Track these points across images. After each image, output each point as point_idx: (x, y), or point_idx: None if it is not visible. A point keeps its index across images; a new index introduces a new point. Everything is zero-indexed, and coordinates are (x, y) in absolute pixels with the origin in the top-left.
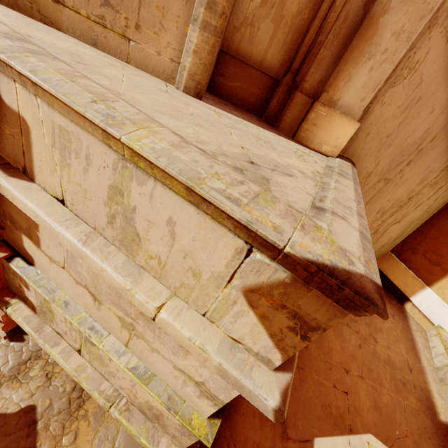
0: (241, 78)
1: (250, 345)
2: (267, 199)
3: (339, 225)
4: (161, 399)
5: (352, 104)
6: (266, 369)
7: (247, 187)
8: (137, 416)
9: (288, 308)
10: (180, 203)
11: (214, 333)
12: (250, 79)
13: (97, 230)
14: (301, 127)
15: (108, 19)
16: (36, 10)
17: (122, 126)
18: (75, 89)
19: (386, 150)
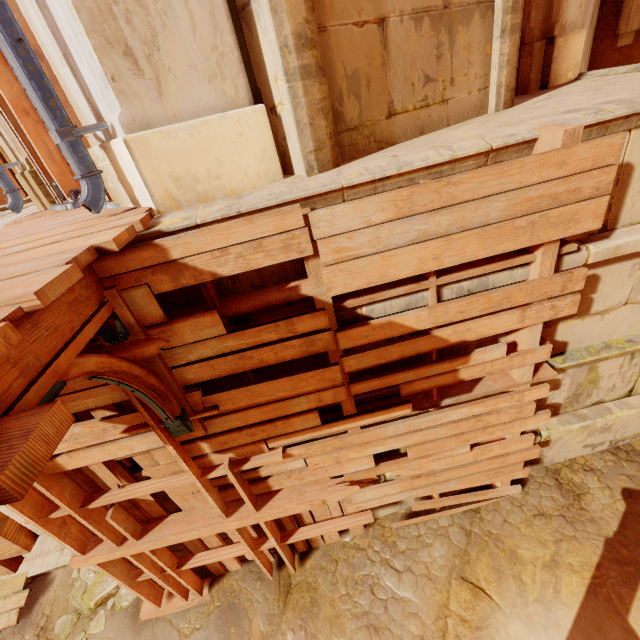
0: None
1: None
2: None
3: None
4: None
5: (575, 17)
6: None
7: None
8: None
9: None
10: None
11: None
12: None
13: None
14: (550, 71)
15: (430, 95)
16: (373, 141)
17: None
18: None
19: None
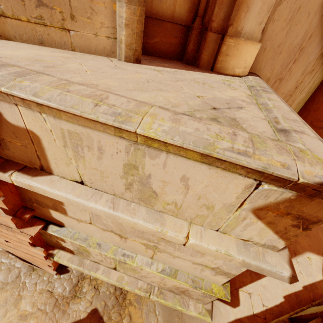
0: (160, 33)
1: (258, 241)
2: (259, 141)
3: (307, 141)
4: (188, 283)
5: (253, 29)
6: (272, 252)
7: (240, 136)
8: (168, 294)
9: (292, 214)
10: (192, 164)
11: (229, 240)
12: (167, 32)
13: (117, 195)
14: (217, 60)
15: (46, 17)
16: None
17: (130, 119)
18: (76, 98)
19: (278, 57)
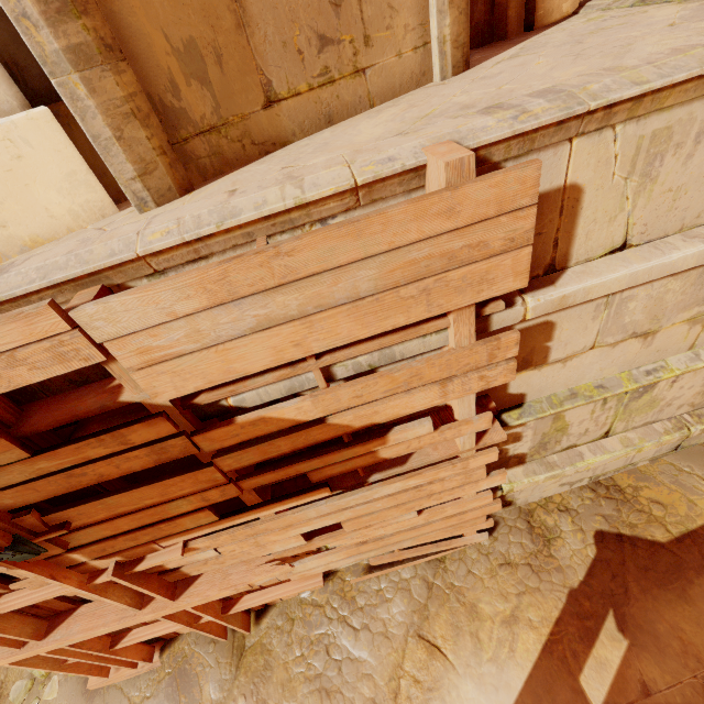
0: None
1: None
2: None
3: None
4: None
5: None
6: None
7: None
8: None
9: None
10: None
11: None
12: None
13: (685, 228)
14: (536, 4)
15: (332, 65)
16: (249, 144)
17: None
18: (682, 58)
19: None
